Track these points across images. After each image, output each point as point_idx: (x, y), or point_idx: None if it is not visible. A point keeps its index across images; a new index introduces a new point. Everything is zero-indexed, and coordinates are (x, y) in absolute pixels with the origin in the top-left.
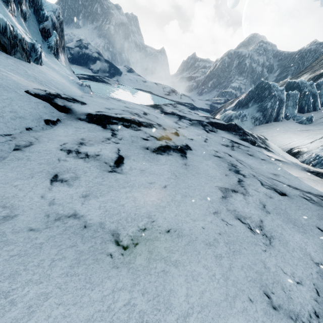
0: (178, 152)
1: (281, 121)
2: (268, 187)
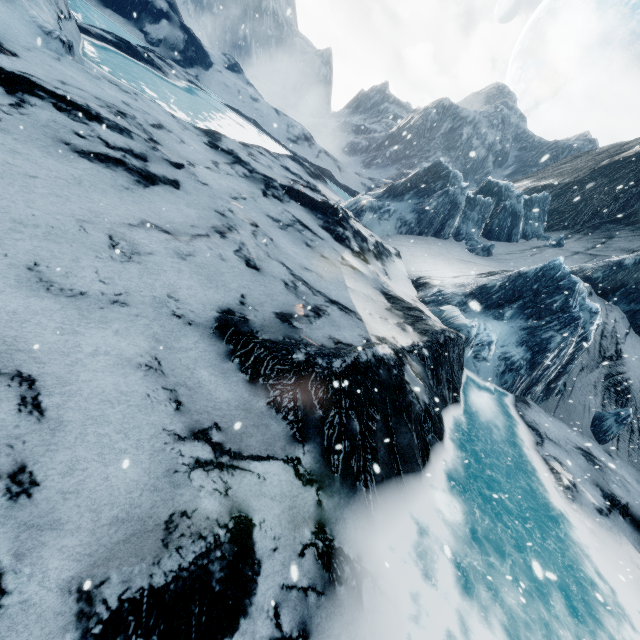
0: (136, 176)
1: (445, 240)
2: (241, 255)
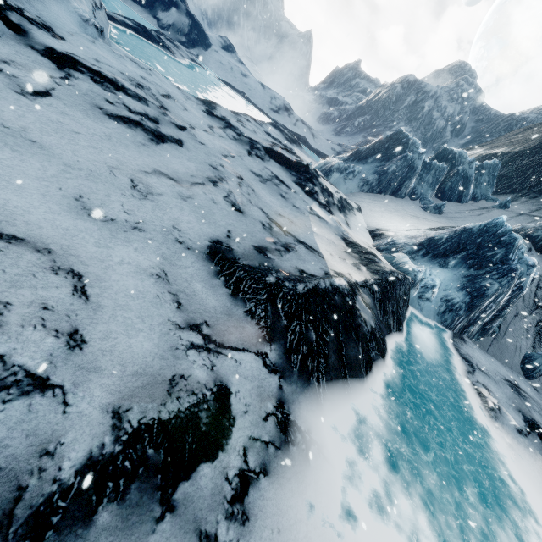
0: (150, 135)
1: (401, 199)
2: (229, 200)
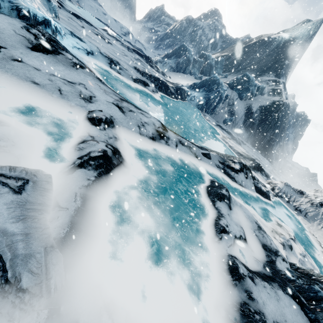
0: (105, 41)
1: (186, 74)
2: (132, 60)
